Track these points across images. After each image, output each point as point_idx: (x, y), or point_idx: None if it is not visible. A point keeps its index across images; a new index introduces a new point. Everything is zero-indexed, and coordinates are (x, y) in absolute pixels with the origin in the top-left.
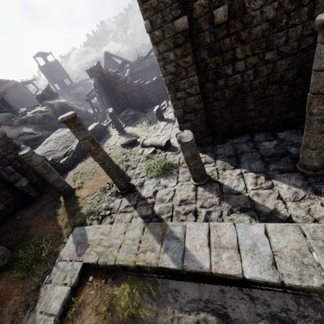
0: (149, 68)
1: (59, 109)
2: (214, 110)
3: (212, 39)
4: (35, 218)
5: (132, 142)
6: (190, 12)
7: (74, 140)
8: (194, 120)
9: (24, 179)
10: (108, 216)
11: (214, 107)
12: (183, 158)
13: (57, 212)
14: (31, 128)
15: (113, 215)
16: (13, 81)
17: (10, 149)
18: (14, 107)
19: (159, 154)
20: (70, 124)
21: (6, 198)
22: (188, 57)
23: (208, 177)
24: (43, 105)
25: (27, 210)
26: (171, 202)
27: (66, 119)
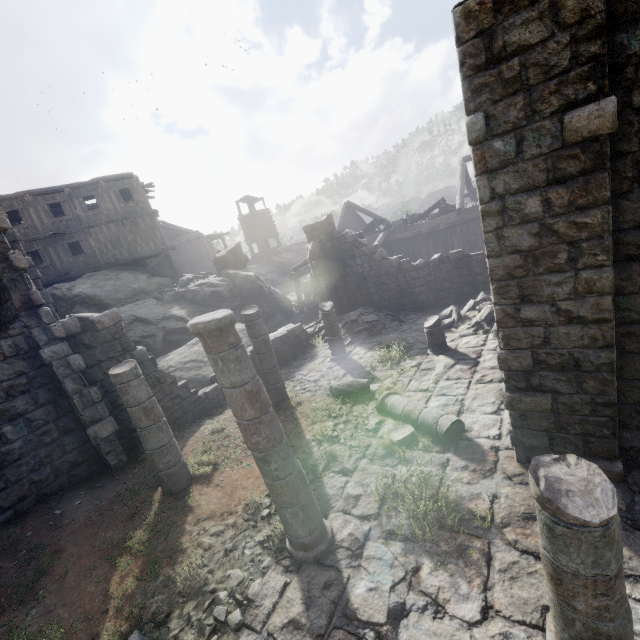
0: (424, 235)
1: (240, 286)
2: None
3: None
4: (83, 532)
5: (357, 388)
6: (623, 92)
7: None
8: (566, 392)
9: (109, 421)
10: (230, 634)
11: None
12: (507, 503)
13: (127, 540)
14: (185, 309)
15: (246, 639)
16: (196, 233)
17: (115, 349)
18: (178, 271)
19: (425, 451)
20: (209, 341)
21: (62, 452)
22: (592, 212)
23: None
24: (219, 274)
25: (84, 498)
26: None
27: (202, 329)
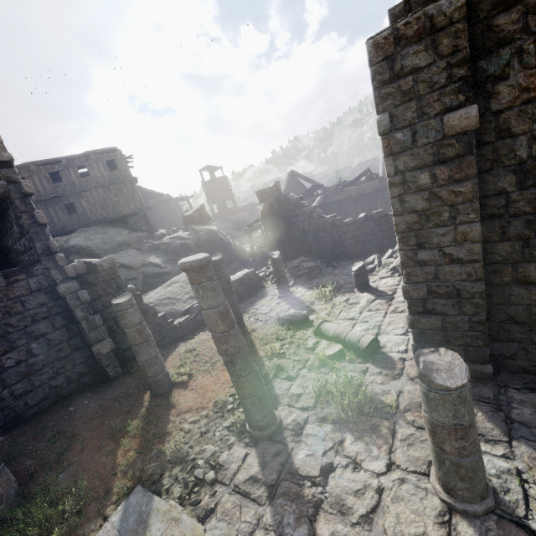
0: (353, 198)
1: (205, 239)
2: (511, 304)
3: (534, 152)
4: (92, 423)
5: (299, 318)
6: (485, 101)
7: None
8: (451, 314)
9: (108, 341)
10: (207, 487)
11: (514, 297)
12: (409, 396)
13: (127, 427)
14: (160, 258)
15: (219, 489)
16: (166, 196)
17: (112, 287)
18: (153, 227)
19: (350, 362)
20: (193, 275)
21: (73, 365)
22: (464, 184)
23: (493, 497)
24: (187, 229)
25: (90, 399)
26: (368, 532)
27: (189, 266)
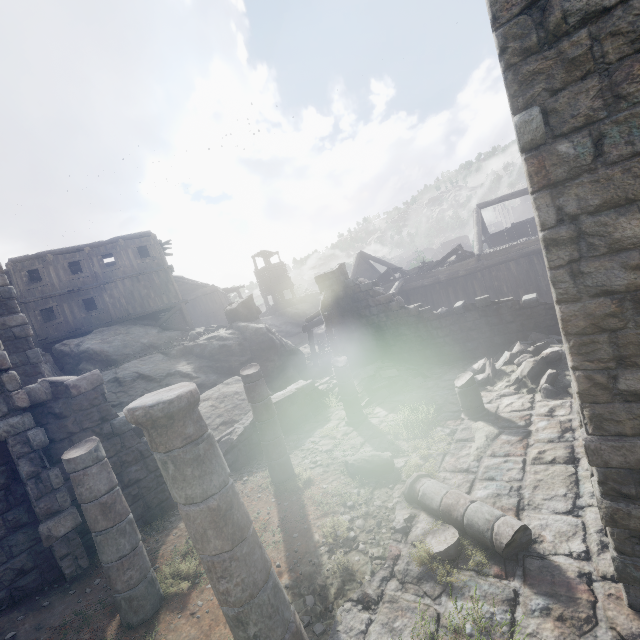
0: (443, 282)
1: (251, 338)
2: None
3: None
4: None
5: (378, 465)
6: None
7: (248, 410)
8: None
9: (69, 512)
10: None
11: None
12: None
13: None
14: (192, 364)
15: None
16: (212, 286)
17: (92, 418)
18: (189, 324)
19: (479, 574)
20: (154, 434)
21: (7, 556)
22: None
23: None
24: (230, 326)
25: (20, 627)
26: None
27: (143, 417)
